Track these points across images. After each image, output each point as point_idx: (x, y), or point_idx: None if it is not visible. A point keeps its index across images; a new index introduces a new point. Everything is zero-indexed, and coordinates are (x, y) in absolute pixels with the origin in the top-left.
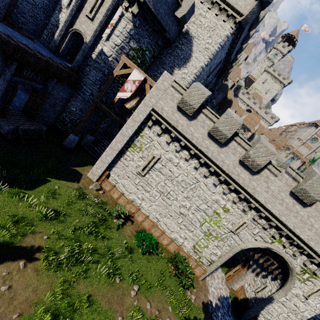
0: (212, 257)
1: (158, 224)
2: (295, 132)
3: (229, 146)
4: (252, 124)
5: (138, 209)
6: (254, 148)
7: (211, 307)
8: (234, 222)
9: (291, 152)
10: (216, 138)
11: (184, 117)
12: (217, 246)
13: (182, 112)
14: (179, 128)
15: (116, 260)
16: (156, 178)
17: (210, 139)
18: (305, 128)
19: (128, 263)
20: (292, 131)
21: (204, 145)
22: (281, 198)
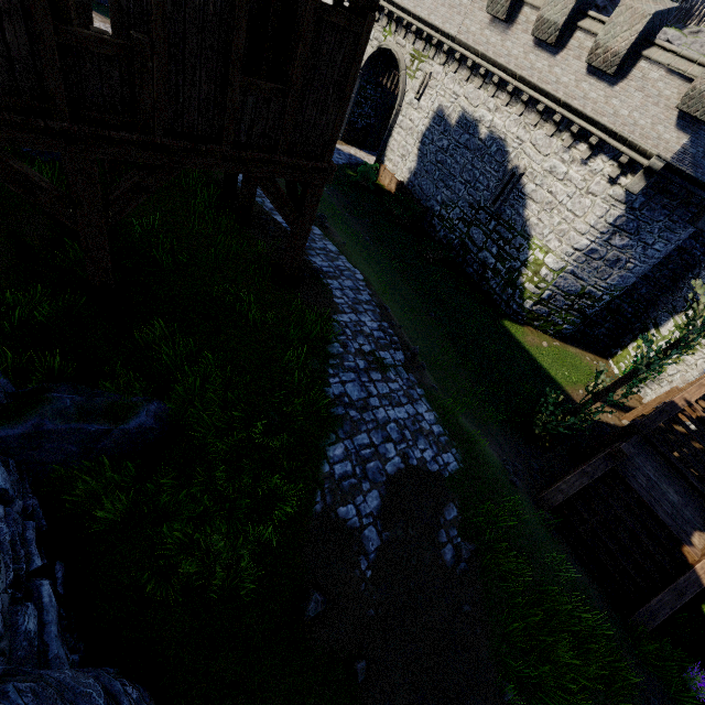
0: None
1: None
2: None
3: None
4: None
5: None
6: None
7: None
8: None
9: None
10: None
11: None
12: None
13: None
14: None
15: None
16: None
17: None
18: None
19: None
20: None
21: None
22: None
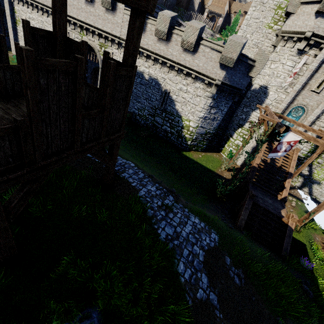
0: None
1: None
2: None
3: None
4: (221, 6)
5: None
6: None
7: None
8: None
9: None
10: None
11: None
12: None
13: None
14: None
15: None
16: None
17: None
18: None
19: None
20: None
21: None
22: None
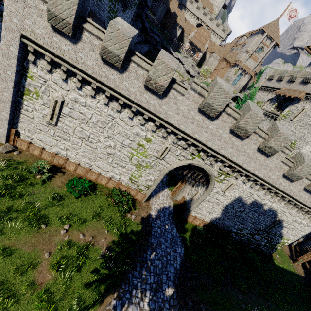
0: (148, 183)
1: (92, 169)
2: (244, 44)
3: (129, 70)
4: (202, 42)
5: (66, 160)
6: (152, 66)
7: (151, 219)
8: (158, 150)
9: (240, 67)
10: (111, 63)
11: (65, 40)
12: (149, 173)
13: (61, 33)
14: (66, 58)
15: (42, 211)
16: (70, 125)
17: (106, 65)
18: (253, 37)
19: (58, 210)
20: (241, 44)
21: (102, 75)
22: (191, 117)
